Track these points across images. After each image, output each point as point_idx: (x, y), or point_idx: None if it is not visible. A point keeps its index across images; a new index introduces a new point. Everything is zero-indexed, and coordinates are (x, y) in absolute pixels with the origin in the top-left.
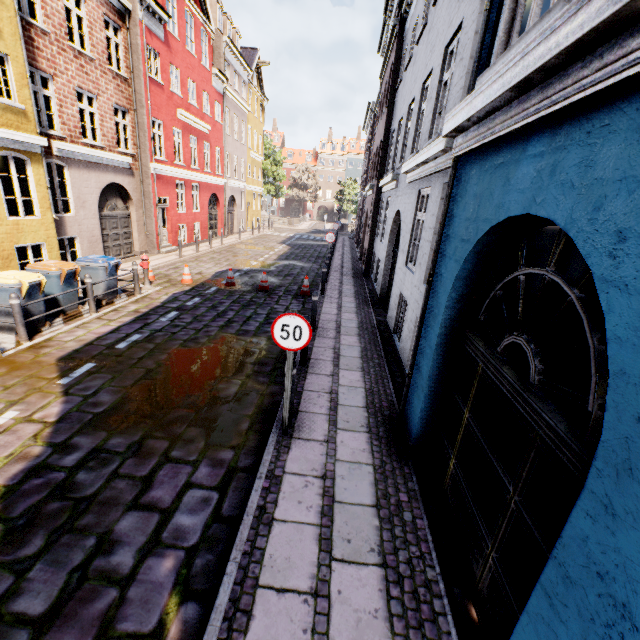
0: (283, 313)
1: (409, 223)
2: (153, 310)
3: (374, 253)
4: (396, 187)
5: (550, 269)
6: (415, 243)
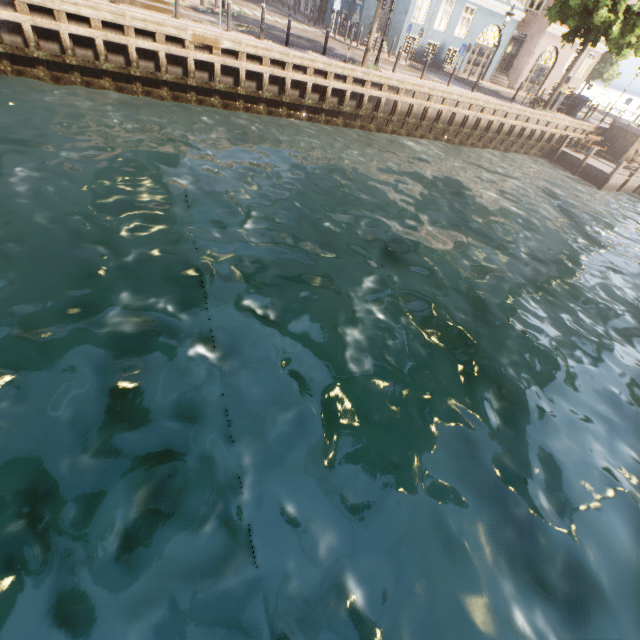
0: None
1: None
2: None
3: None
4: None
5: None
6: None
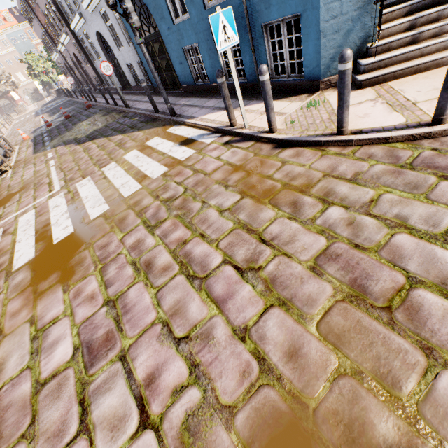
0: (101, 63)
1: (107, 31)
2: (35, 143)
3: (101, 73)
4: (85, 21)
5: (141, 5)
6: (116, 38)
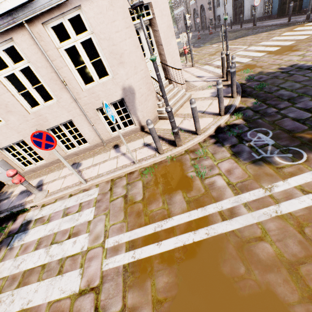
0: None
1: None
2: None
3: (217, 16)
4: None
5: None
6: None
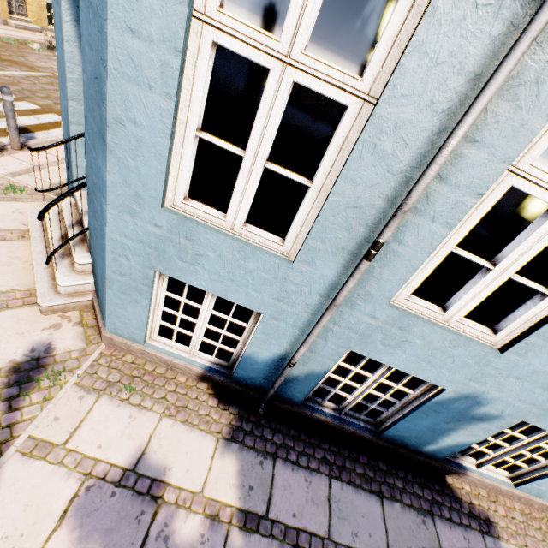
0: None
1: None
2: None
3: None
4: None
5: None
6: None
